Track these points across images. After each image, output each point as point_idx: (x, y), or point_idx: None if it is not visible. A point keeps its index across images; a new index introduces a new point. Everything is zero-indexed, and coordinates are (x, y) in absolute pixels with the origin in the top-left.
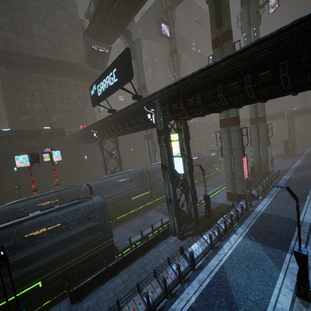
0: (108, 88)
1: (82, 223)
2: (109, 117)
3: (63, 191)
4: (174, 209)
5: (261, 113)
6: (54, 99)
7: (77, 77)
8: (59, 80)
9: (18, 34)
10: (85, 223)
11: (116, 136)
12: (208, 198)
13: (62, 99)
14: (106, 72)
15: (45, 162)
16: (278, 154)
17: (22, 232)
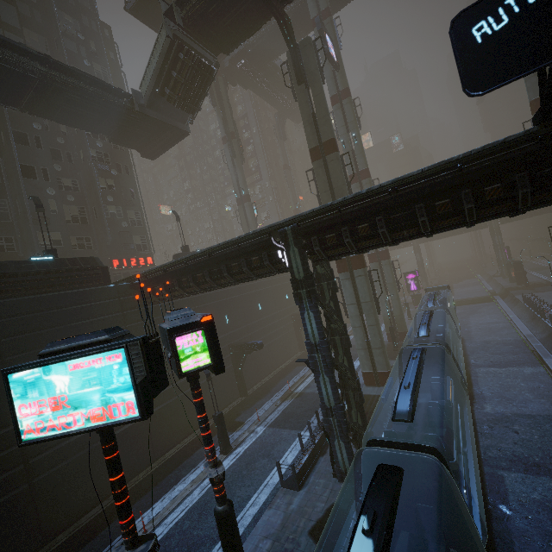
0: None
1: None
2: (451, 161)
3: None
4: None
5: None
6: (40, 188)
7: (119, 130)
8: (51, 143)
9: None
10: None
11: (365, 252)
12: None
13: (62, 190)
14: None
15: None
16: (505, 286)
17: None
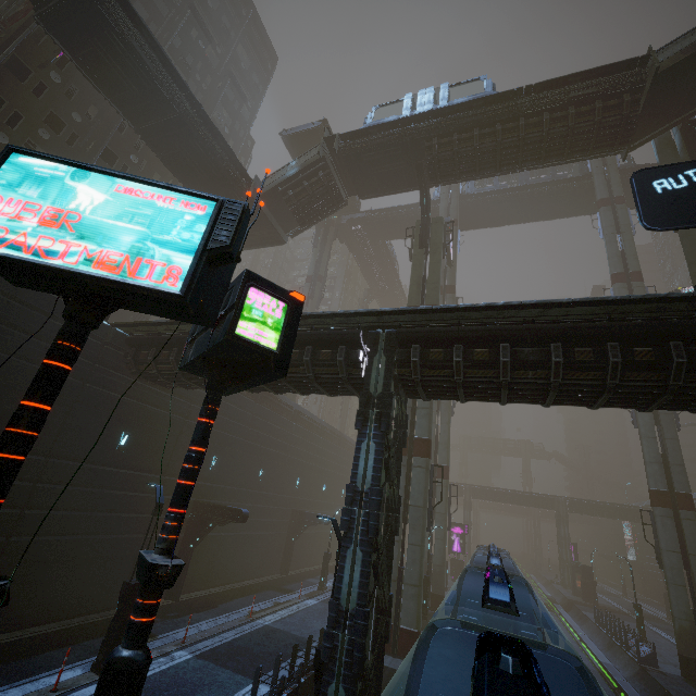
0: None
1: None
2: (603, 306)
3: None
4: None
5: (683, 486)
6: None
7: None
8: None
9: None
10: None
11: (464, 398)
12: None
13: None
14: None
15: None
16: (568, 597)
17: None
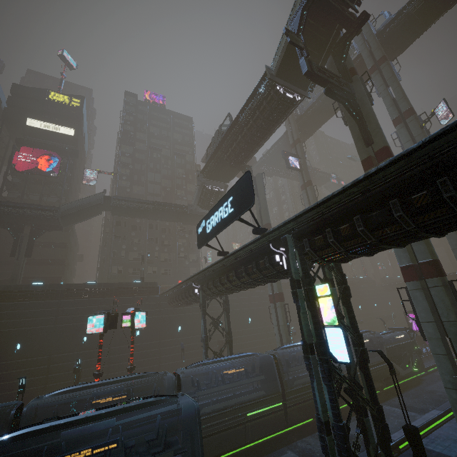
0: (220, 221)
1: (153, 451)
2: (219, 263)
3: (138, 384)
4: (338, 452)
5: None
6: (153, 247)
7: (185, 220)
8: (163, 225)
9: (133, 183)
10: (159, 452)
11: (227, 294)
12: (416, 434)
13: (163, 246)
14: (219, 203)
15: (124, 331)
16: None
17: (56, 455)
